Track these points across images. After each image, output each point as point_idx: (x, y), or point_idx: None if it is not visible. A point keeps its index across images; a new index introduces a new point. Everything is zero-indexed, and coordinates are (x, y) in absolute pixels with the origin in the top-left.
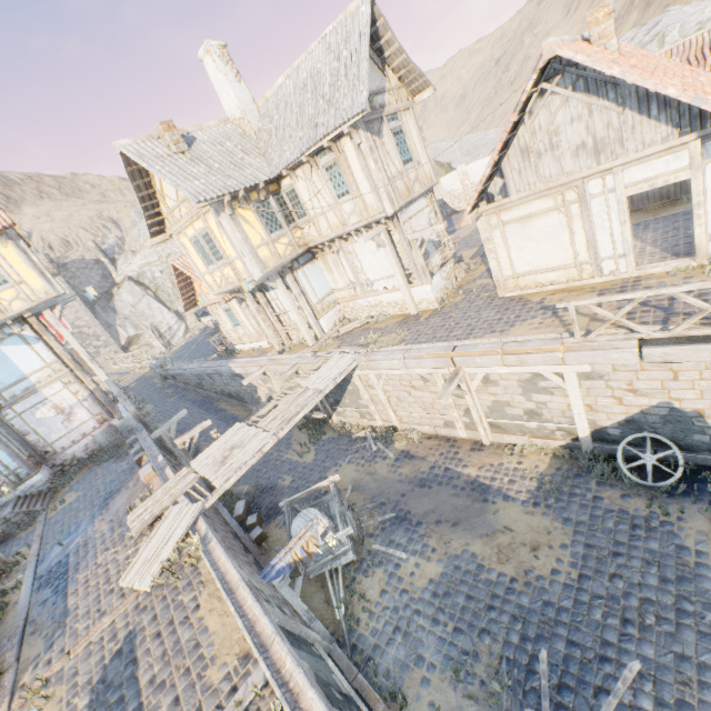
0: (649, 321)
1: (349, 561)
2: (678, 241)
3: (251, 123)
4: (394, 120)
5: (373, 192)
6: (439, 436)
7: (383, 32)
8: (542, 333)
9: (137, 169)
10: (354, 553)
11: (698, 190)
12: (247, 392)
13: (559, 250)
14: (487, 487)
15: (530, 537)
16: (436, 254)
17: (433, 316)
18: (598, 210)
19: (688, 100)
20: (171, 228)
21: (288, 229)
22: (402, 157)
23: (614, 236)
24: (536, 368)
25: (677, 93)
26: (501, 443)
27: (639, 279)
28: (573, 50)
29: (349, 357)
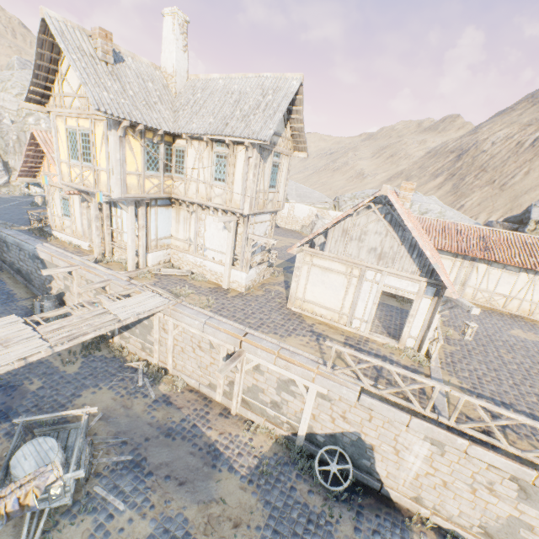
0: (368, 375)
1: (62, 504)
2: (391, 325)
3: (177, 84)
4: (278, 157)
5: (242, 193)
6: (200, 392)
7: (298, 104)
8: (307, 352)
9: (51, 41)
10: (72, 497)
11: (415, 308)
12: (40, 277)
13: (335, 299)
14: (220, 453)
15: (237, 512)
16: (259, 254)
17: (239, 297)
18: (365, 288)
19: (433, 262)
20: (54, 107)
21: (163, 174)
22: (271, 182)
23: (367, 308)
24: (294, 376)
25: (430, 256)
26: (244, 417)
27: (368, 340)
28: (395, 199)
29: (160, 299)
